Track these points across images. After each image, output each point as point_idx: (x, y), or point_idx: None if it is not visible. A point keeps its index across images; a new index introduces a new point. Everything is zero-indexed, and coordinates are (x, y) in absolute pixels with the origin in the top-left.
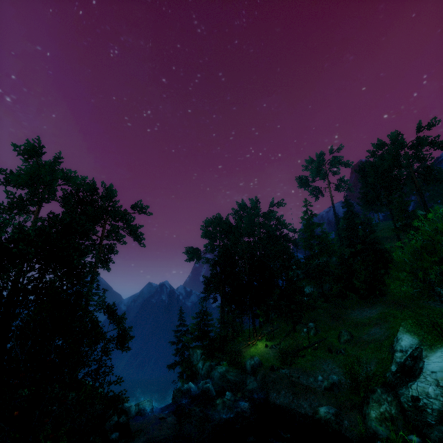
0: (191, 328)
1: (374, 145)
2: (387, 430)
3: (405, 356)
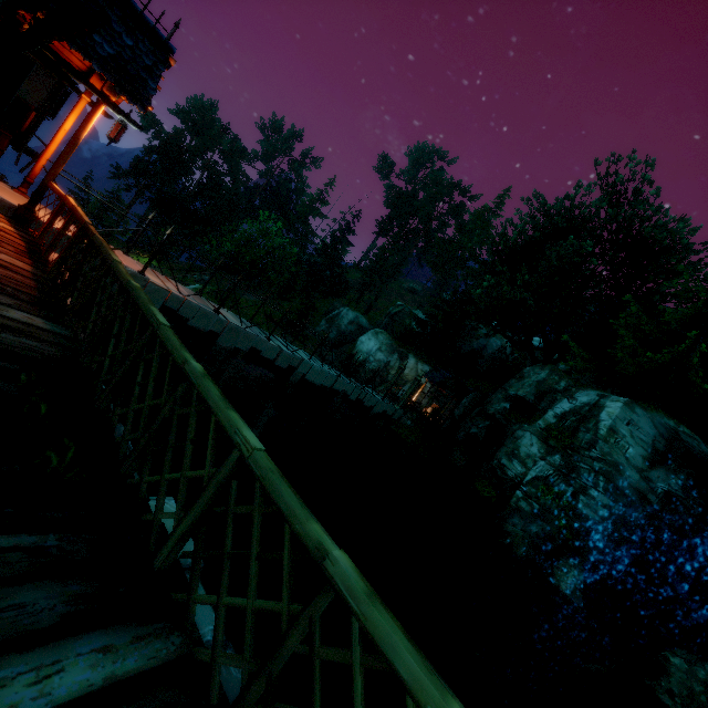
0: (93, 202)
1: (431, 176)
2: None
3: None
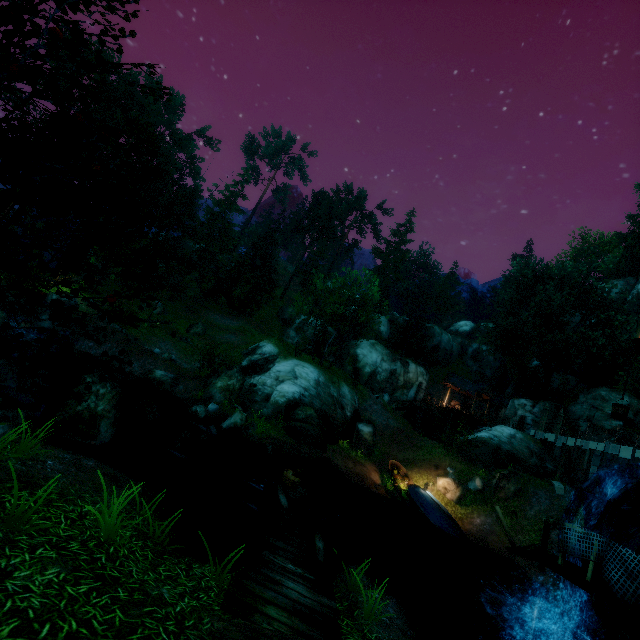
0: None
1: (346, 185)
2: (223, 398)
3: (261, 358)
